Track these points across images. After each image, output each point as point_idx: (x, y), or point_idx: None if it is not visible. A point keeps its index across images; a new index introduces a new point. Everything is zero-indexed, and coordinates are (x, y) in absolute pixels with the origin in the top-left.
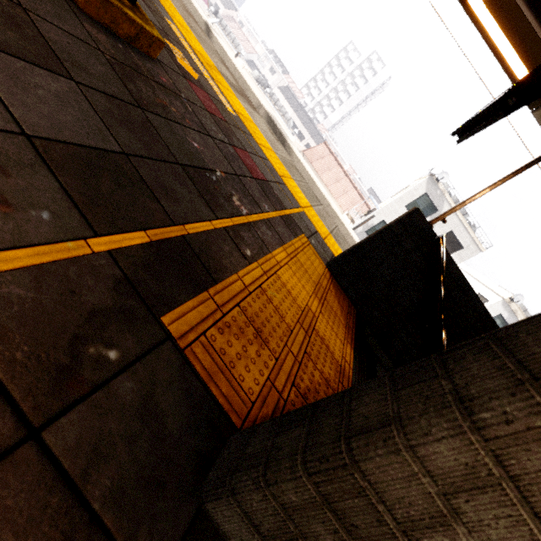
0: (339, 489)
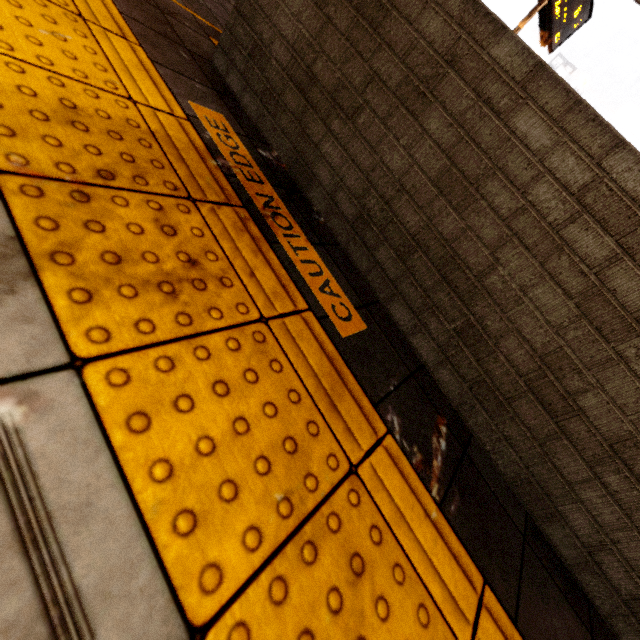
0: (240, 3)
